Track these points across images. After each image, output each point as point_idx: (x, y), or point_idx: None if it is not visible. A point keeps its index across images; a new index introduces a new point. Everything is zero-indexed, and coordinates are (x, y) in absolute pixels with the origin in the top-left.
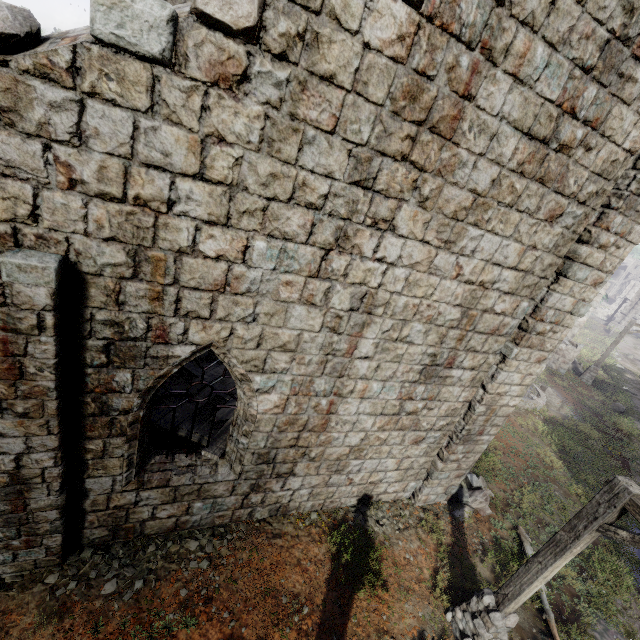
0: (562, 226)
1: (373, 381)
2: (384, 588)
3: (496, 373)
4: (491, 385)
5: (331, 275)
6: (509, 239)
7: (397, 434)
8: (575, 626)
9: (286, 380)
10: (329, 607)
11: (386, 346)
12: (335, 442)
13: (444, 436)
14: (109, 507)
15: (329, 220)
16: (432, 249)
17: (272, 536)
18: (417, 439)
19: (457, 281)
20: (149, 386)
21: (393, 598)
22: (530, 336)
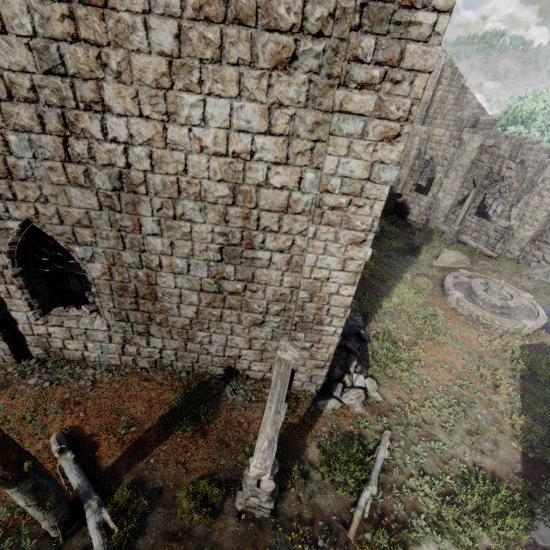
0: (304, 71)
1: (175, 258)
2: (204, 435)
3: (305, 256)
4: (303, 269)
5: (80, 159)
6: (239, 100)
7: (230, 313)
8: (381, 531)
9: (99, 252)
10: (151, 433)
11: (168, 224)
12: (172, 312)
13: (287, 322)
14: (35, 334)
15: (49, 110)
16: (157, 124)
17: (144, 379)
18: (256, 321)
19: (205, 154)
20: (9, 250)
21: (206, 444)
22: (321, 211)
